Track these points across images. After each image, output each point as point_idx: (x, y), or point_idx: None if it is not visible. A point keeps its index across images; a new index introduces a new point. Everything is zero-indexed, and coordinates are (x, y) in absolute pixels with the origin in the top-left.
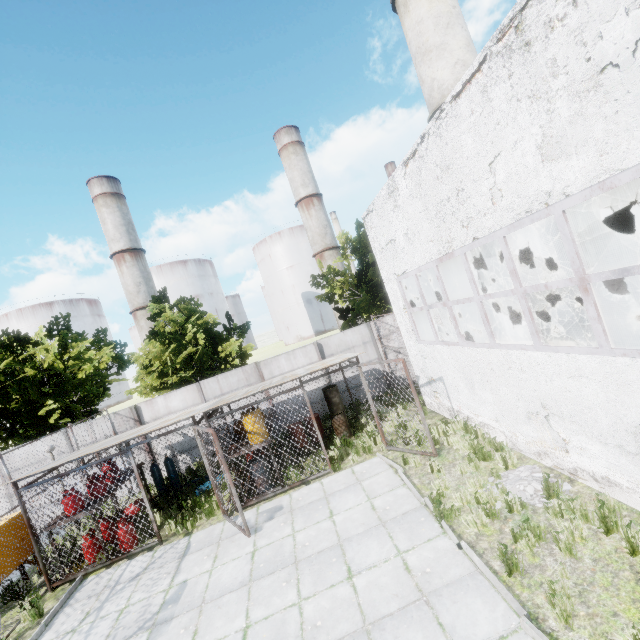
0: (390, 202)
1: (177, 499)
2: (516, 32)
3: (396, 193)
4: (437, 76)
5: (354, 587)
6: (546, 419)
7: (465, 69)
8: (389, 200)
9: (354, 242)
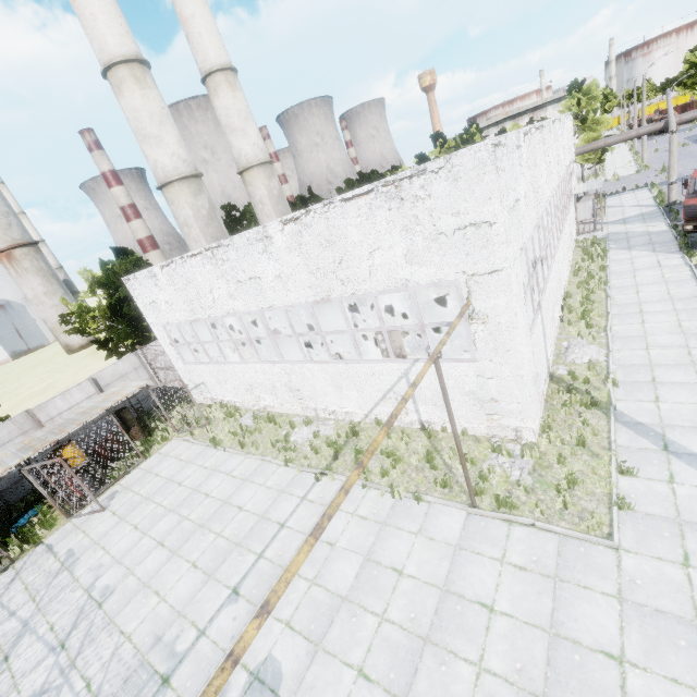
0: (151, 281)
1: (1, 539)
2: (212, 253)
3: (156, 278)
4: (159, 159)
5: (184, 485)
6: (252, 390)
7: (181, 161)
8: (150, 279)
9: (101, 279)
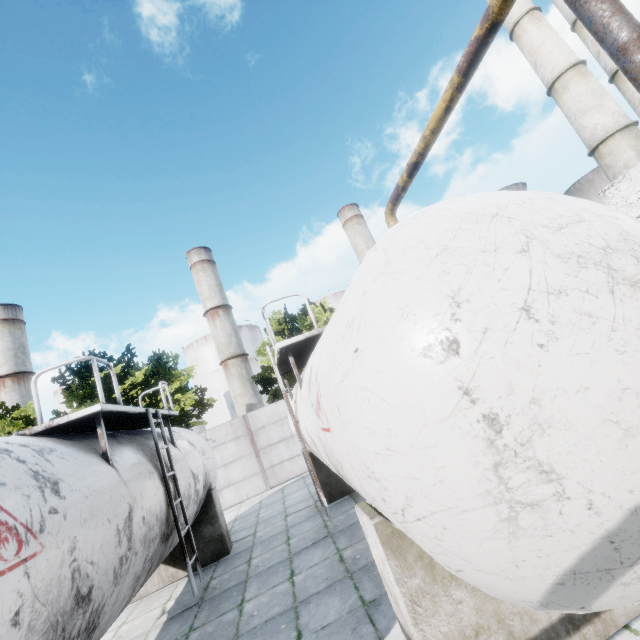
0: None
1: None
2: None
3: None
4: (599, 122)
5: None
6: None
7: (620, 116)
8: None
9: None
